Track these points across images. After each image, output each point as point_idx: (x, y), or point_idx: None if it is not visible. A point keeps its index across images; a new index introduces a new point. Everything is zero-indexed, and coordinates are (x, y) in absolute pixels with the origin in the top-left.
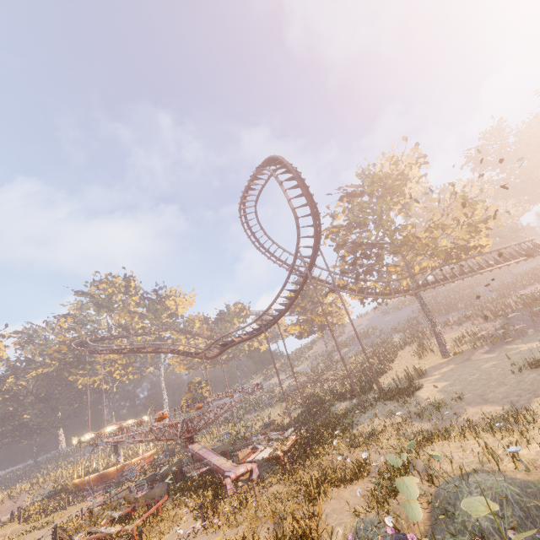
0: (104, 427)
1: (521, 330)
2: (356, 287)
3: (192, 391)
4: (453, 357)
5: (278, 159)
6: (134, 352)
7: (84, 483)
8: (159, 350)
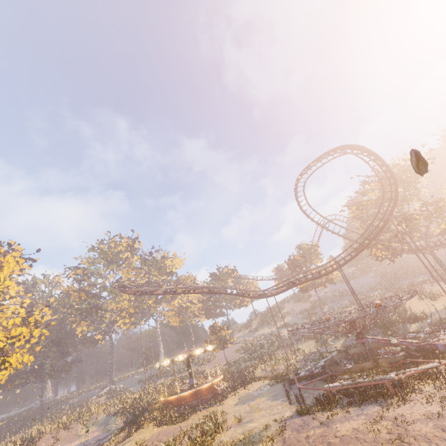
0: (182, 352)
1: None
2: (381, 246)
3: (217, 333)
4: None
5: (356, 146)
6: (187, 292)
7: (180, 399)
8: (214, 290)
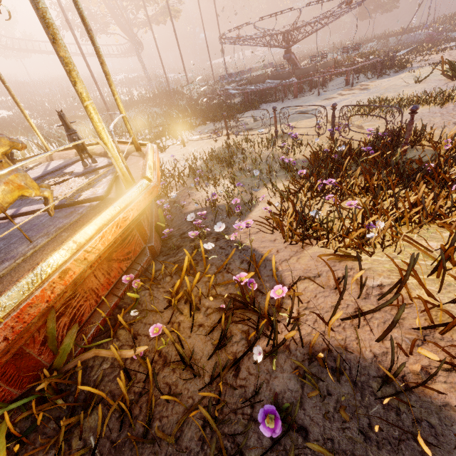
0: None
1: (174, 84)
2: None
3: None
4: None
5: None
6: None
7: None
8: None
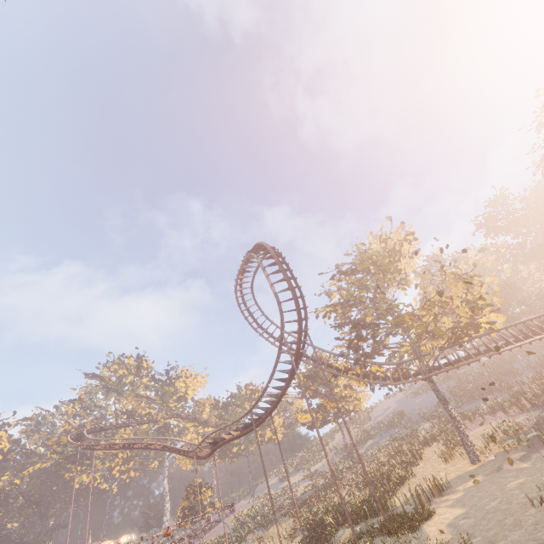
0: None
1: None
2: (360, 370)
3: (190, 497)
4: (483, 463)
5: (263, 245)
6: (126, 448)
7: None
8: (150, 446)
